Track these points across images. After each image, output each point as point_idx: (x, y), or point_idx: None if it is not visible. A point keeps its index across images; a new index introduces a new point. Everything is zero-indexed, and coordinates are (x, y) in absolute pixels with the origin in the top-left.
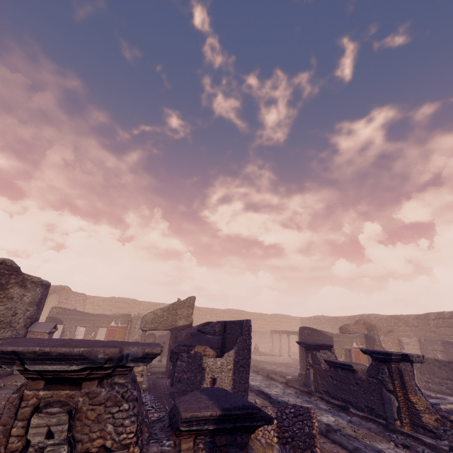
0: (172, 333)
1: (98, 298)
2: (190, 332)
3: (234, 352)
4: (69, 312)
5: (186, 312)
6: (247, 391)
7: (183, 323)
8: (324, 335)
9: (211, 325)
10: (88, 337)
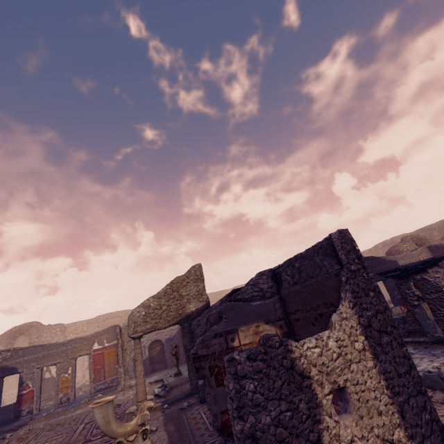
0: (183, 326)
1: (80, 323)
2: (212, 314)
3: (350, 306)
4: (22, 352)
5: (194, 289)
6: (424, 390)
7: (196, 307)
8: (386, 261)
9: (252, 282)
10: (64, 378)
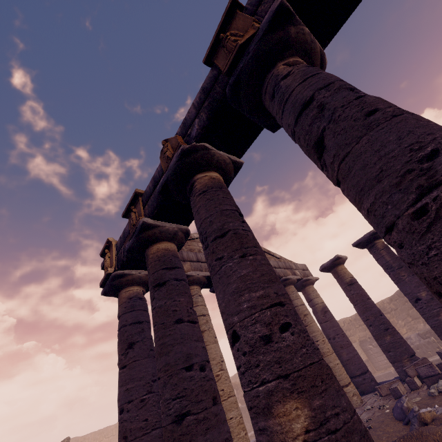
0: None
1: None
2: None
3: None
4: None
5: None
6: None
7: None
8: None
9: None
10: None
